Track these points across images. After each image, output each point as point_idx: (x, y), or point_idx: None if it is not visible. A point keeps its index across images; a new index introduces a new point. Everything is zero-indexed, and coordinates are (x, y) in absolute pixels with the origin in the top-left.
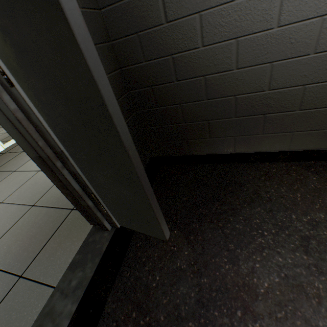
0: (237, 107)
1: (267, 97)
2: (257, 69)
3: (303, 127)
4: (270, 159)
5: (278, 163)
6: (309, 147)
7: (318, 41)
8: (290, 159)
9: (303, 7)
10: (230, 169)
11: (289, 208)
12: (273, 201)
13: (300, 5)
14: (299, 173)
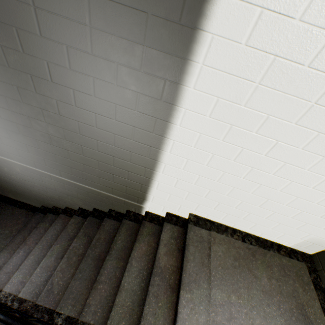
0: (8, 188)
1: (16, 190)
2: (8, 183)
3: (32, 201)
4: (23, 207)
5: (22, 210)
6: (38, 206)
7: (21, 186)
8: (28, 209)
9: (12, 178)
10: (4, 207)
11: (3, 227)
12: (1, 224)
13: (11, 178)
14: (22, 216)
